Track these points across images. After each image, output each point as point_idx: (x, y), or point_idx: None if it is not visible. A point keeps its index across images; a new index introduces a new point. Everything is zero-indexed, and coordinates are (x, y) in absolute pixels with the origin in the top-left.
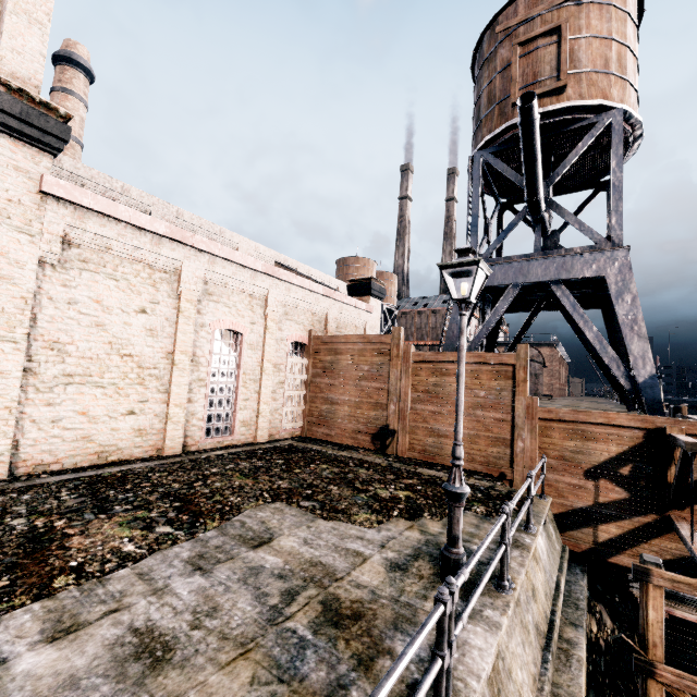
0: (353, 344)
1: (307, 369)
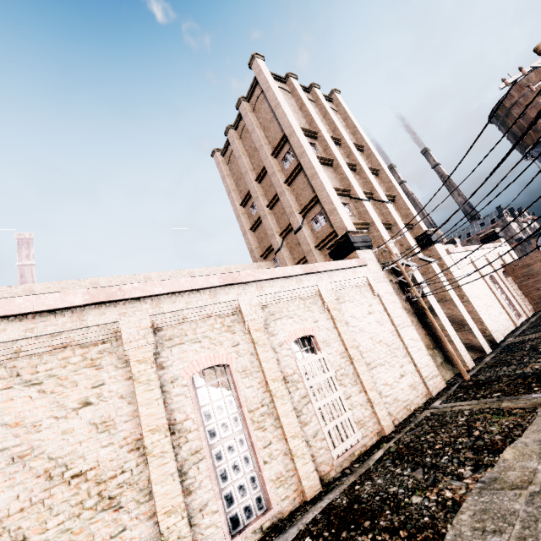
0: (536, 257)
1: (514, 281)
